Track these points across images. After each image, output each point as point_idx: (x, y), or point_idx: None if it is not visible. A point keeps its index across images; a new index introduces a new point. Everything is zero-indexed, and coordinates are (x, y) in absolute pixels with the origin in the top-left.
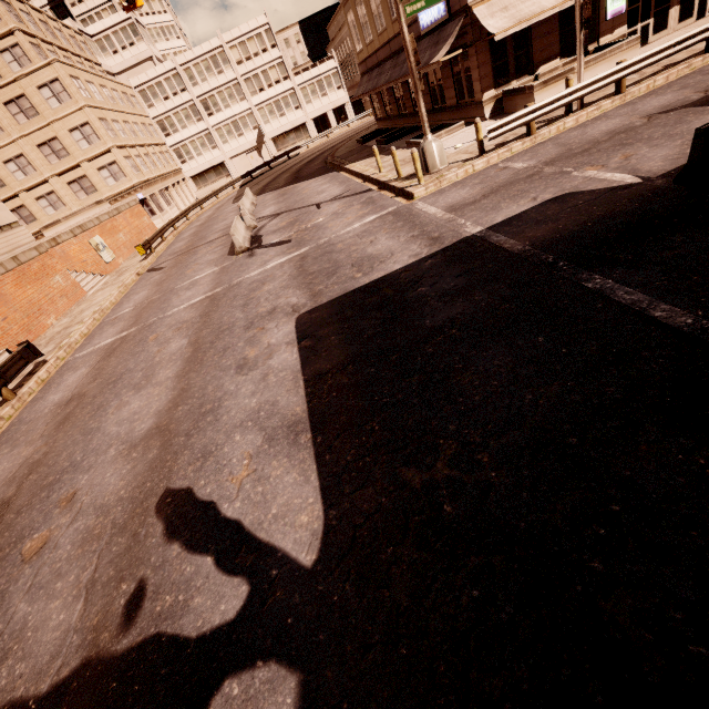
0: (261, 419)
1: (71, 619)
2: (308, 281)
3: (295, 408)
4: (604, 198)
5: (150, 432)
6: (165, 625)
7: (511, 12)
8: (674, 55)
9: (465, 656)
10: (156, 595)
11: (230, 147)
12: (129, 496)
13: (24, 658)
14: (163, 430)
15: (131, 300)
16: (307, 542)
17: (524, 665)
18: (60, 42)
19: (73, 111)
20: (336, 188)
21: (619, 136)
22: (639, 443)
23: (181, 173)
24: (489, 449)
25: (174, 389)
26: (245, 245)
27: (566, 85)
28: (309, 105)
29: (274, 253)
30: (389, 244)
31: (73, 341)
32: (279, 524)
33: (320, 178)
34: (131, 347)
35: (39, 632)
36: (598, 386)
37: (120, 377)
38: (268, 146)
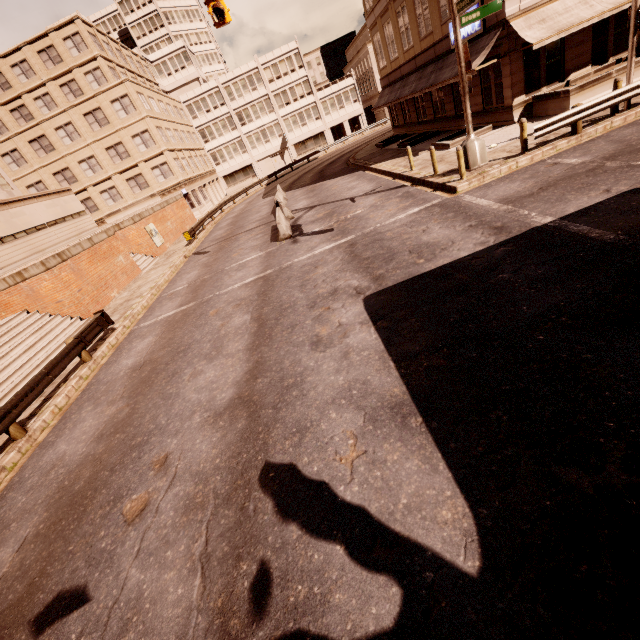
0: (356, 397)
1: (191, 596)
2: (365, 266)
3: (392, 388)
4: None
5: (232, 402)
6: (305, 621)
7: (548, 24)
8: None
9: None
10: (285, 582)
11: (258, 152)
12: (225, 466)
13: (147, 634)
14: (246, 401)
15: (183, 279)
16: (460, 543)
17: None
18: (129, 66)
19: (137, 120)
20: (366, 185)
21: None
22: None
23: (215, 173)
24: None
25: (248, 361)
26: (288, 233)
27: (614, 87)
28: (328, 116)
29: (318, 240)
30: (445, 233)
31: (136, 312)
32: (416, 517)
33: (347, 177)
34: (193, 320)
35: (157, 604)
36: None
37: (188, 346)
38: (290, 151)
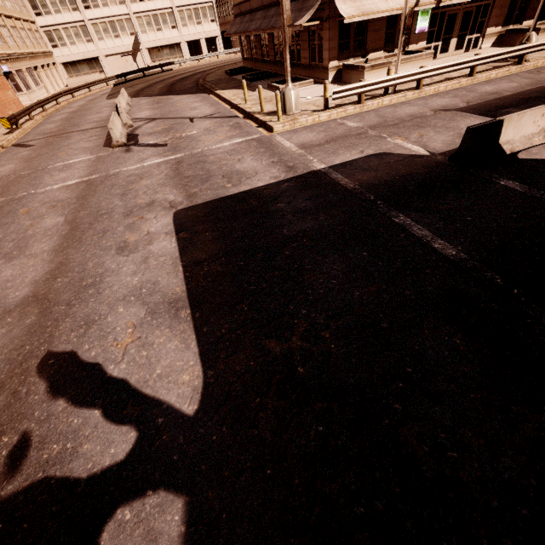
0: (144, 295)
1: None
2: (184, 183)
3: (175, 288)
4: (407, 161)
5: (26, 300)
6: (54, 470)
7: (357, 4)
8: (451, 72)
9: (313, 471)
10: (42, 445)
11: (106, 45)
12: (5, 358)
13: None
14: (41, 298)
15: None
16: (189, 396)
17: (352, 473)
18: None
19: None
20: (207, 108)
21: (417, 120)
22: (424, 329)
23: (51, 56)
24: (330, 328)
25: (51, 262)
26: (122, 140)
27: (388, 73)
28: (185, 28)
29: (150, 152)
30: (254, 164)
31: None
32: (164, 382)
33: (193, 96)
34: None
35: None
36: (401, 289)
37: None
38: (143, 55)
